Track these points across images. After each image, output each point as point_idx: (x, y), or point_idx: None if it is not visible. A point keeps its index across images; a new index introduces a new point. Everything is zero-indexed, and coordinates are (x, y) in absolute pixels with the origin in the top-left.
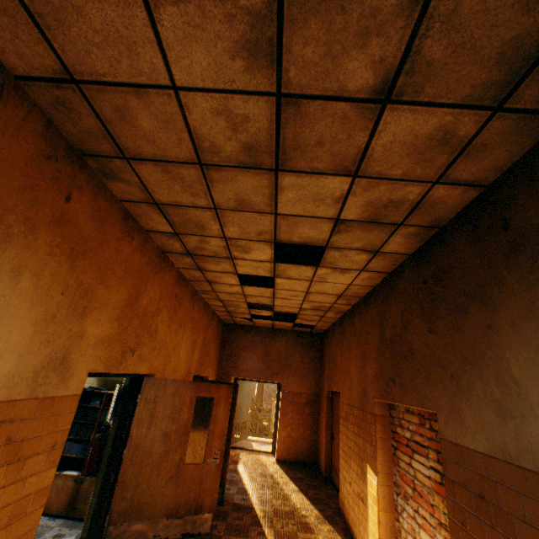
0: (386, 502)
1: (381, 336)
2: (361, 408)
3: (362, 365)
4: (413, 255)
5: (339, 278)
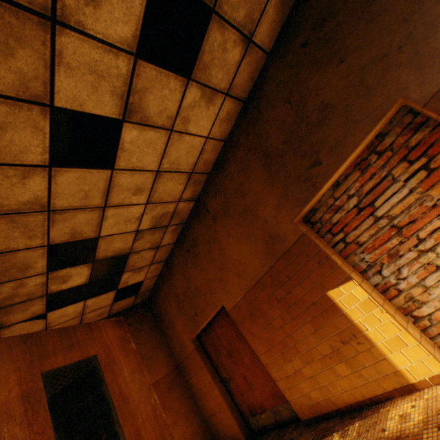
0: (376, 294)
1: (266, 159)
2: (276, 258)
3: (251, 222)
4: (273, 50)
5: (202, 119)
